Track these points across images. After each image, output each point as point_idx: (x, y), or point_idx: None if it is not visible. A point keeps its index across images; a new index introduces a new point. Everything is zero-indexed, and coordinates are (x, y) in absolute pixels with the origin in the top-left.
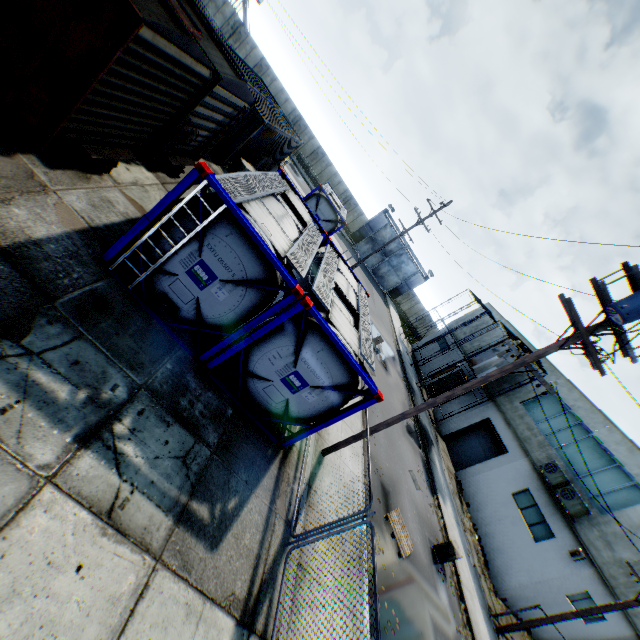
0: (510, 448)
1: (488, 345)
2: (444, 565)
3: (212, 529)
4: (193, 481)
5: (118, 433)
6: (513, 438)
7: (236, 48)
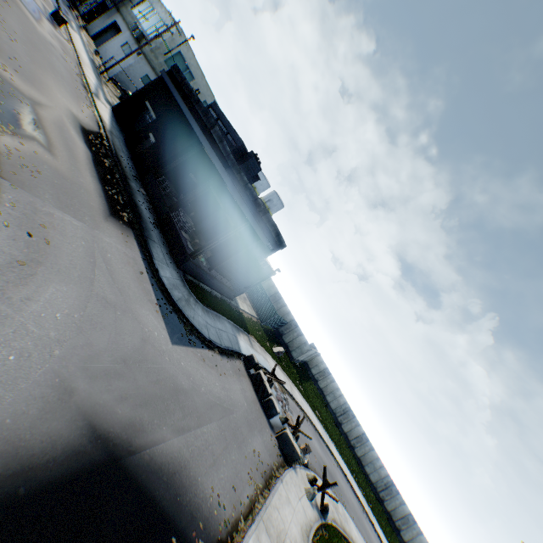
0: (124, 31)
1: None
2: (61, 29)
3: None
4: None
5: None
6: (126, 26)
7: None
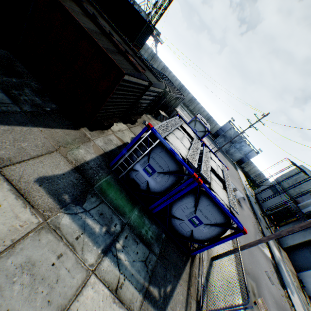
0: None
1: (305, 190)
2: None
3: (160, 303)
4: (150, 274)
5: (117, 248)
6: None
7: (153, 64)
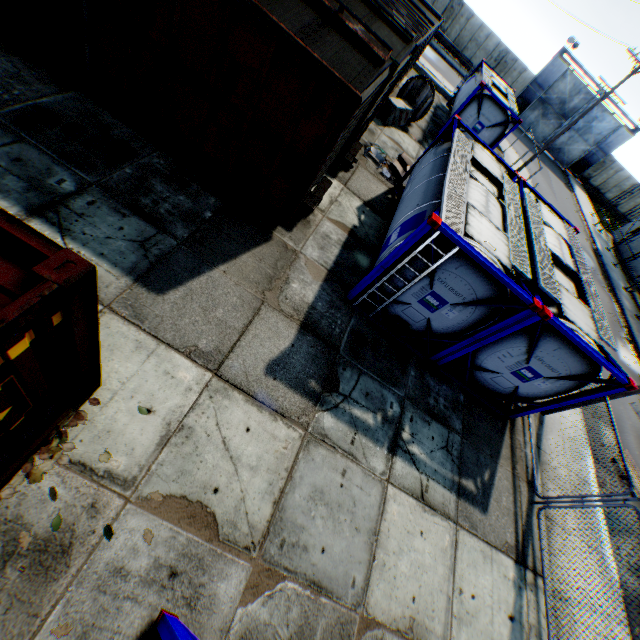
0: None
1: None
2: None
3: (479, 498)
4: (457, 464)
5: (405, 439)
6: None
7: None
